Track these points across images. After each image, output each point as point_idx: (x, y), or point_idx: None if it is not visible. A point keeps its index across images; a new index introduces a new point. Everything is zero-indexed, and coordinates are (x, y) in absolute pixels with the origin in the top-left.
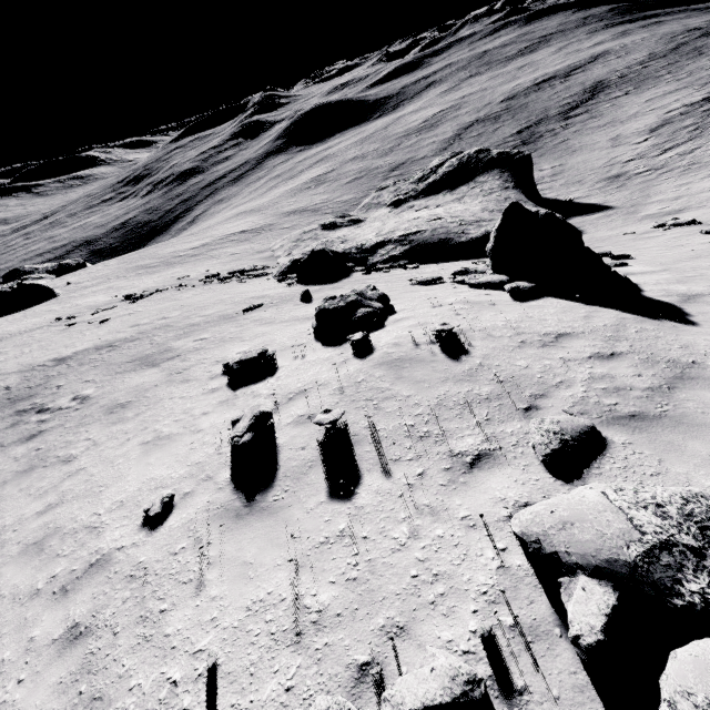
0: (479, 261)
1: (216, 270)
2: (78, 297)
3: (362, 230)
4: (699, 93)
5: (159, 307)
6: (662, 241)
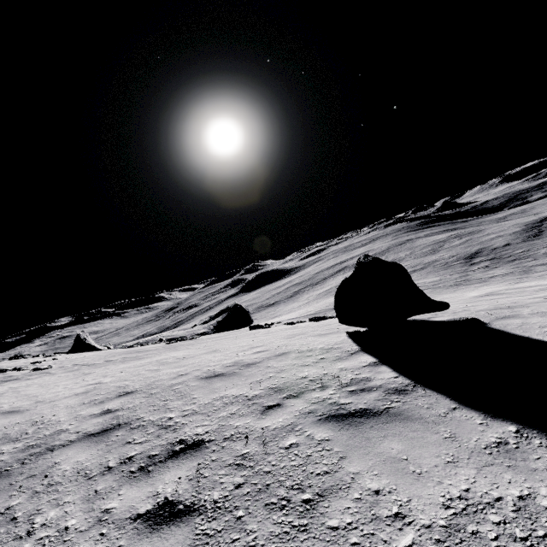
0: None
1: None
2: None
3: None
4: None
5: None
6: None
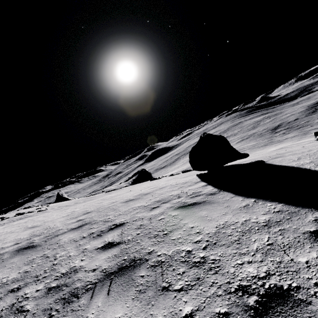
0: None
1: None
2: None
3: None
4: None
5: None
6: None
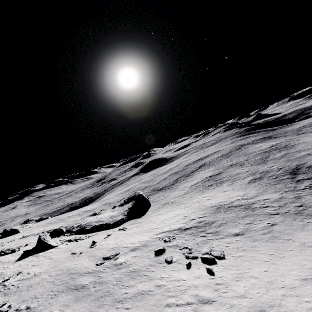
0: (75, 236)
1: (55, 227)
2: (20, 234)
3: (94, 217)
4: (211, 173)
5: (17, 242)
6: (100, 236)
